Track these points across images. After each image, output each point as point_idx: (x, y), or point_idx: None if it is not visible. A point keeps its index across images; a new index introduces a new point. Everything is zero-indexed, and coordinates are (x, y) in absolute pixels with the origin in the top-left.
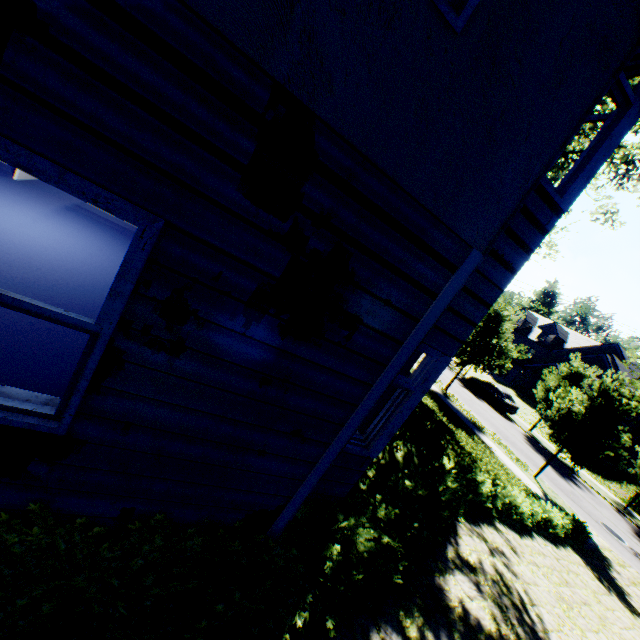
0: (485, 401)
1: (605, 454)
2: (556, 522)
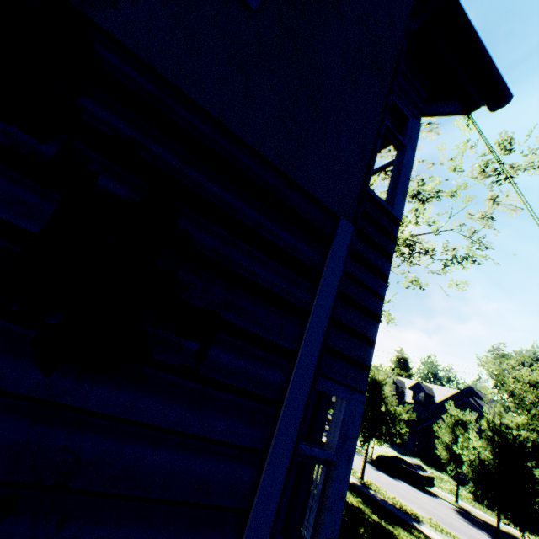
0: (402, 479)
1: (537, 502)
2: None
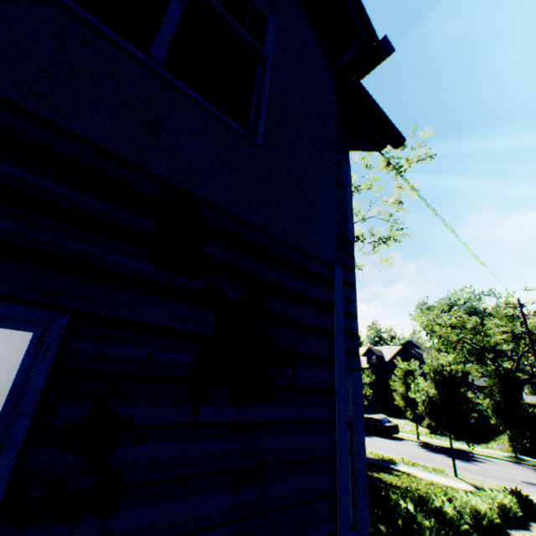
0: (374, 435)
1: (473, 416)
2: (506, 503)
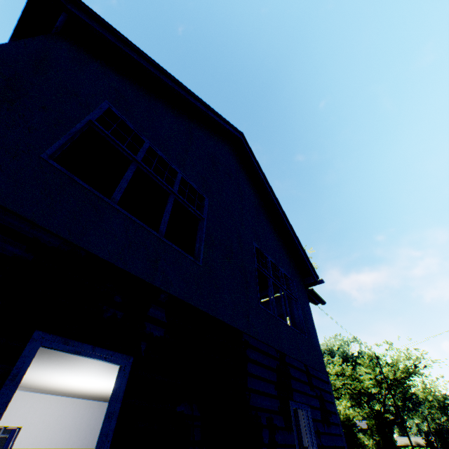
0: None
1: None
2: None
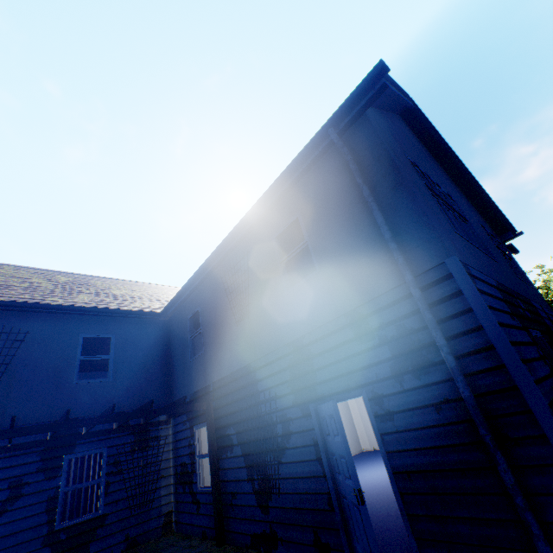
0: None
1: None
2: None
